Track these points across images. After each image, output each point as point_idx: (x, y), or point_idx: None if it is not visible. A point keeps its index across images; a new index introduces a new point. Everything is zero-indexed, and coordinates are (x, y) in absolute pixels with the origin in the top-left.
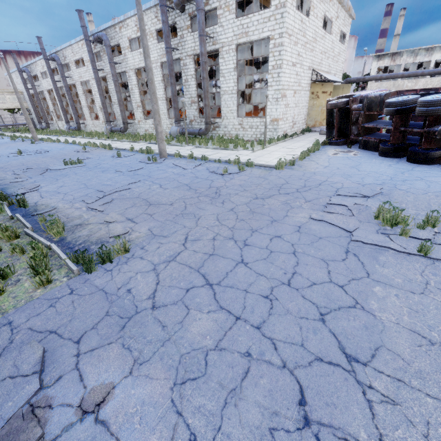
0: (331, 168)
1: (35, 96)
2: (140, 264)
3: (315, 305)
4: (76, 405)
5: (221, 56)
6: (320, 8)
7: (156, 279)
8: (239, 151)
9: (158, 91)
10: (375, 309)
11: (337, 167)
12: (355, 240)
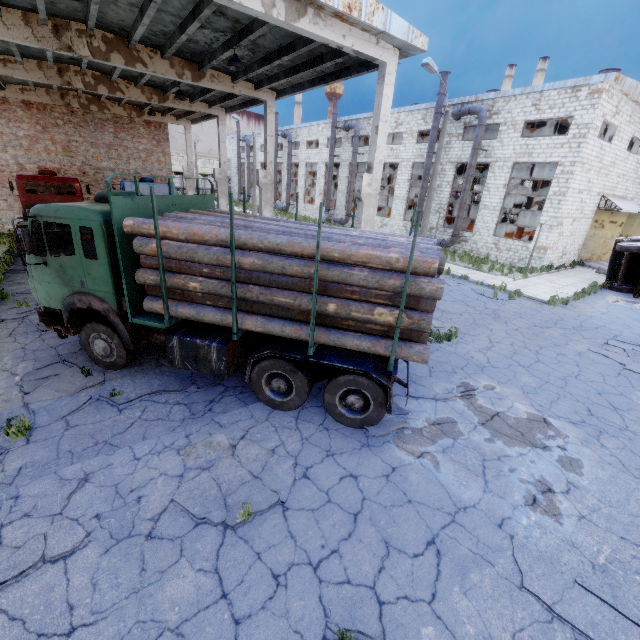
0: (610, 316)
1: (246, 167)
2: (468, 347)
3: (594, 389)
4: (481, 386)
5: (491, 170)
6: (627, 131)
7: (485, 356)
8: (497, 276)
9: (400, 190)
10: (634, 398)
11: (617, 316)
12: (627, 368)
